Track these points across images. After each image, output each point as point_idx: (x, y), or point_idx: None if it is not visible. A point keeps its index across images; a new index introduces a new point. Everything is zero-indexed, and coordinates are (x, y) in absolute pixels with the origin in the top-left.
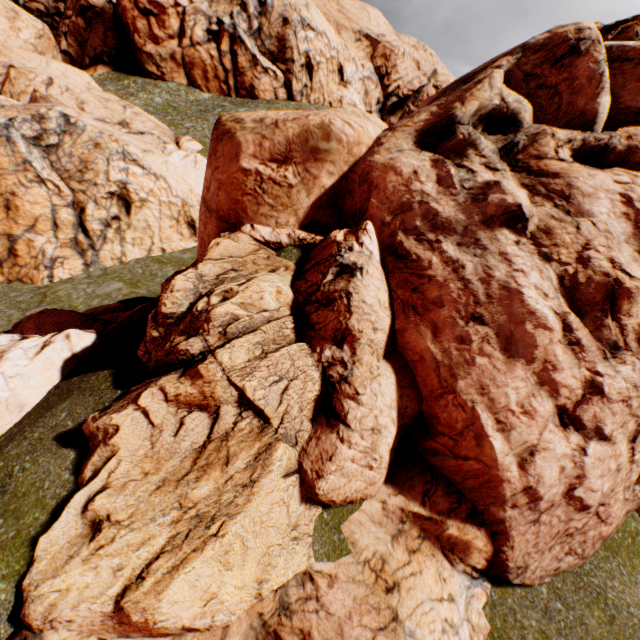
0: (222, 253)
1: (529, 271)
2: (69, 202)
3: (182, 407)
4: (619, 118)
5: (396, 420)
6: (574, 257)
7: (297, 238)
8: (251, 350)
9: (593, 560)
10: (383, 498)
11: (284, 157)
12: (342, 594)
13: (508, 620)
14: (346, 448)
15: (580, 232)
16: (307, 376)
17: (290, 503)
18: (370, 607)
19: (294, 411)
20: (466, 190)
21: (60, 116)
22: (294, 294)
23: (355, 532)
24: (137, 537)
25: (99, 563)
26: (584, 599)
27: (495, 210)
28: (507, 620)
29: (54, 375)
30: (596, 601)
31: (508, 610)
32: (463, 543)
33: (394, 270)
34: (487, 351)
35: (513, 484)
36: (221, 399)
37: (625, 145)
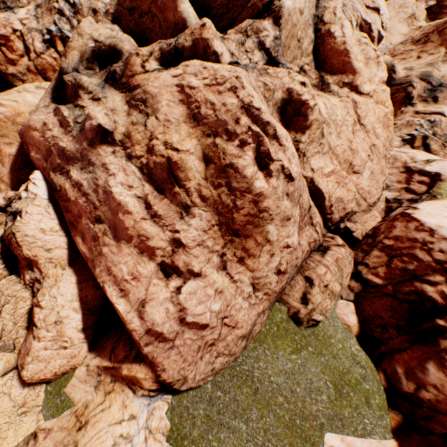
0: None
1: (118, 172)
2: None
3: None
4: (220, 13)
5: (80, 307)
6: (146, 149)
7: (8, 198)
8: None
9: (245, 353)
10: (88, 362)
11: None
12: (50, 441)
13: (184, 415)
14: (37, 342)
15: (147, 128)
16: (18, 298)
17: (12, 392)
18: (62, 446)
19: (9, 327)
20: (80, 124)
21: None
22: (2, 242)
23: (71, 392)
24: None
25: None
26: (237, 383)
27: (91, 134)
28: (183, 416)
29: None
30: (245, 381)
31: (184, 409)
32: (134, 377)
33: (59, 200)
34: (107, 242)
35: (139, 331)
36: None
37: (191, 40)
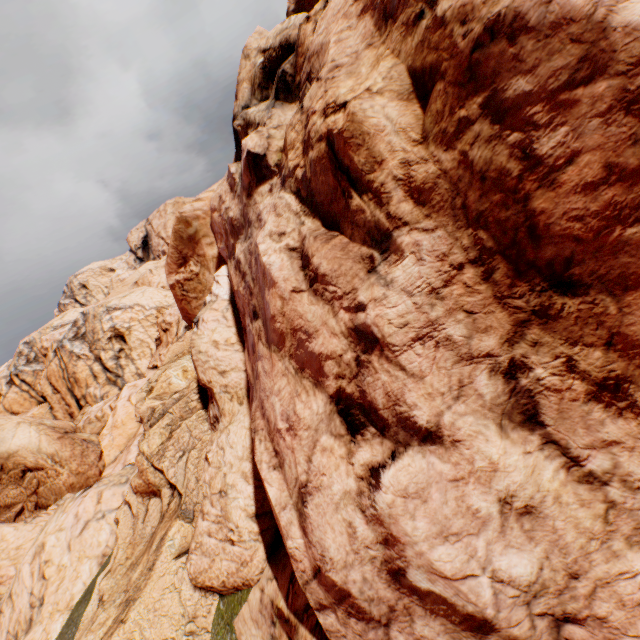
0: (171, 356)
1: (268, 217)
2: None
3: (145, 496)
4: None
5: (252, 473)
6: (301, 151)
7: None
8: (164, 433)
9: None
10: (263, 584)
11: (183, 259)
12: None
13: None
14: (201, 520)
15: (303, 110)
16: (203, 443)
17: (182, 588)
18: None
19: (192, 483)
20: None
21: None
22: None
23: (242, 632)
24: (105, 616)
25: (88, 637)
26: None
27: (246, 176)
28: None
29: None
30: None
31: None
32: None
33: None
34: (260, 351)
35: (300, 563)
36: (157, 483)
37: None
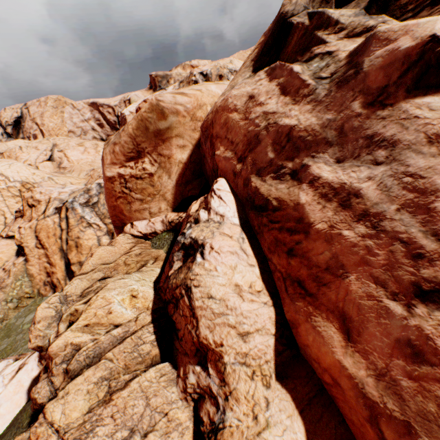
0: (96, 263)
1: None
2: (105, 232)
3: None
4: None
5: None
6: None
7: (167, 222)
8: (93, 391)
9: None
10: None
11: (136, 152)
12: None
13: None
14: None
15: None
16: (169, 421)
17: None
18: None
19: None
20: (326, 79)
21: (97, 185)
22: (156, 292)
23: None
24: None
25: None
26: None
27: (384, 75)
28: None
29: (21, 397)
30: None
31: None
32: None
33: (260, 229)
34: None
35: None
36: None
37: None
